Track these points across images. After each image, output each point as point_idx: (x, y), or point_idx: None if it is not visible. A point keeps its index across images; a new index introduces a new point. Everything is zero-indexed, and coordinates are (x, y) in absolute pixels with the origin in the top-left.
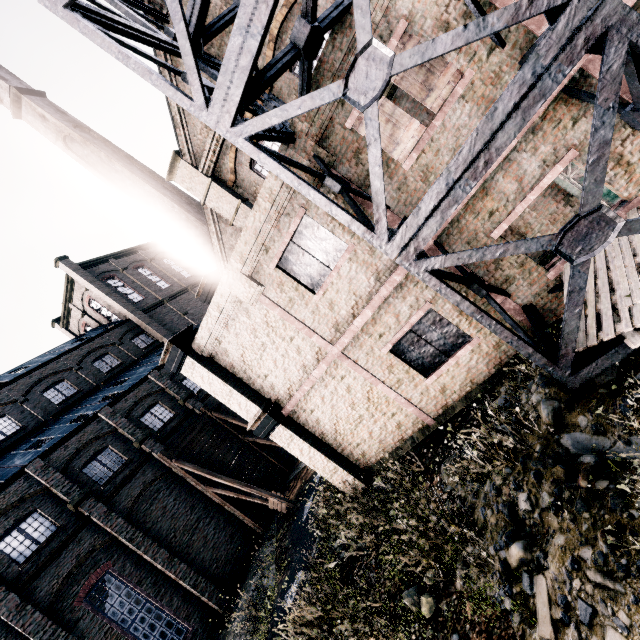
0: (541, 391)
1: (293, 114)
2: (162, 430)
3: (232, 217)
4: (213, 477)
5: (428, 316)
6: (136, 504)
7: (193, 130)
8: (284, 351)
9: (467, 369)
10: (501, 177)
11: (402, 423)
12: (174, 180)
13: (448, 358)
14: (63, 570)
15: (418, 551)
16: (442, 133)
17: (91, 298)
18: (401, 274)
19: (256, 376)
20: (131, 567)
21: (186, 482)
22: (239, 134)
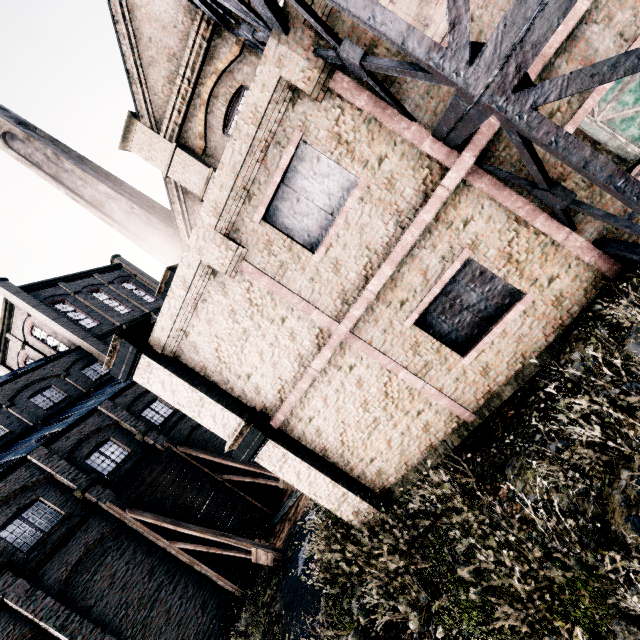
0: None
1: None
2: (114, 473)
3: (202, 190)
4: (179, 528)
5: (465, 270)
6: (73, 575)
7: (153, 87)
8: (273, 338)
9: (517, 339)
10: (564, 62)
11: (431, 423)
12: (129, 149)
13: (491, 326)
14: None
15: (520, 605)
16: (485, 7)
17: (34, 325)
18: (431, 211)
19: (236, 377)
20: None
21: (143, 538)
22: None
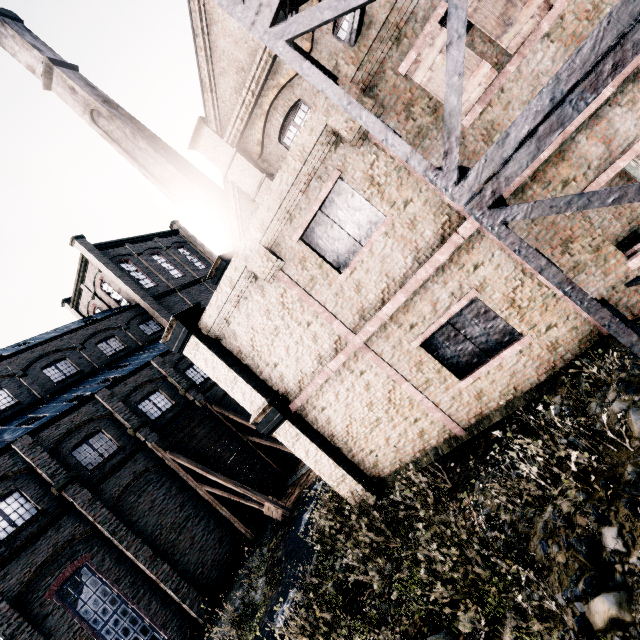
0: (628, 398)
1: (352, 4)
2: (159, 419)
3: (254, 192)
4: (207, 474)
5: (471, 307)
6: (123, 494)
7: (222, 96)
8: (299, 337)
9: (511, 373)
10: (584, 138)
11: (426, 431)
12: (197, 149)
13: (489, 358)
14: (38, 558)
15: (450, 586)
16: (516, 81)
17: (103, 280)
18: (445, 253)
19: (265, 364)
20: (110, 562)
21: (178, 476)
22: (280, 36)
